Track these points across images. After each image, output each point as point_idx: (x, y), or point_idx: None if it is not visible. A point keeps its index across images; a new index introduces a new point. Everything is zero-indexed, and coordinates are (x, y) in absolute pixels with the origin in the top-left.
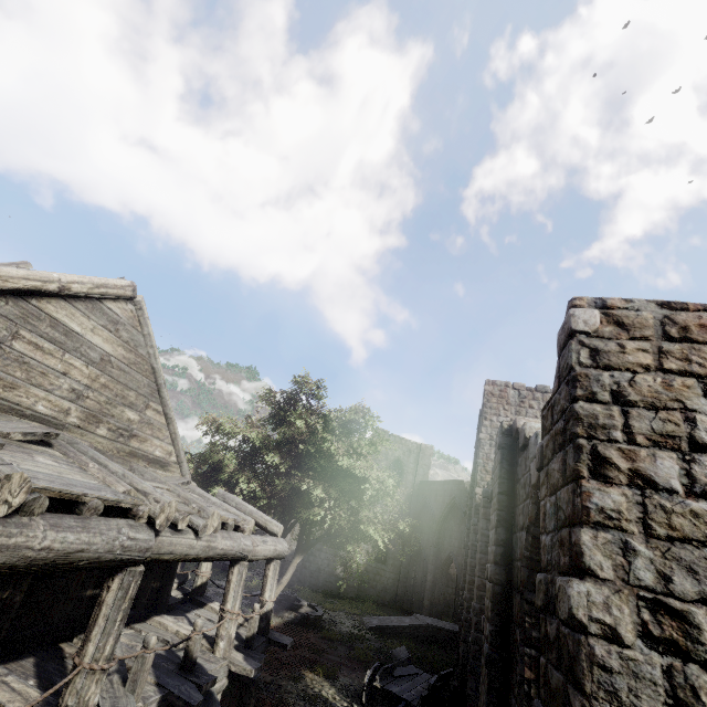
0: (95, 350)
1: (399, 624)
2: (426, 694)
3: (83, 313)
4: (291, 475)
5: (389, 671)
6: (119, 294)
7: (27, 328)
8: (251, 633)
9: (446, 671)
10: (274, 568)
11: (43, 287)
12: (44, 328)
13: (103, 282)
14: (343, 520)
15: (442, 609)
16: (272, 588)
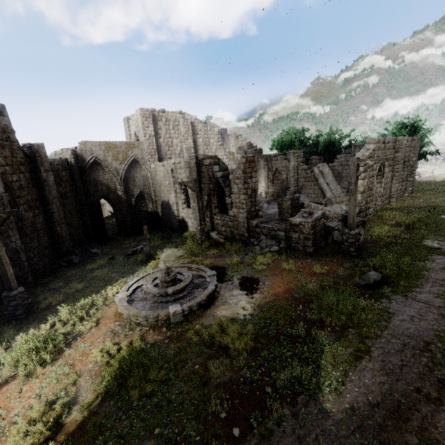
0: None
1: None
2: None
3: None
4: None
5: None
6: None
7: None
8: None
9: None
10: None
11: None
12: None
13: None
14: None
15: (119, 226)
16: None
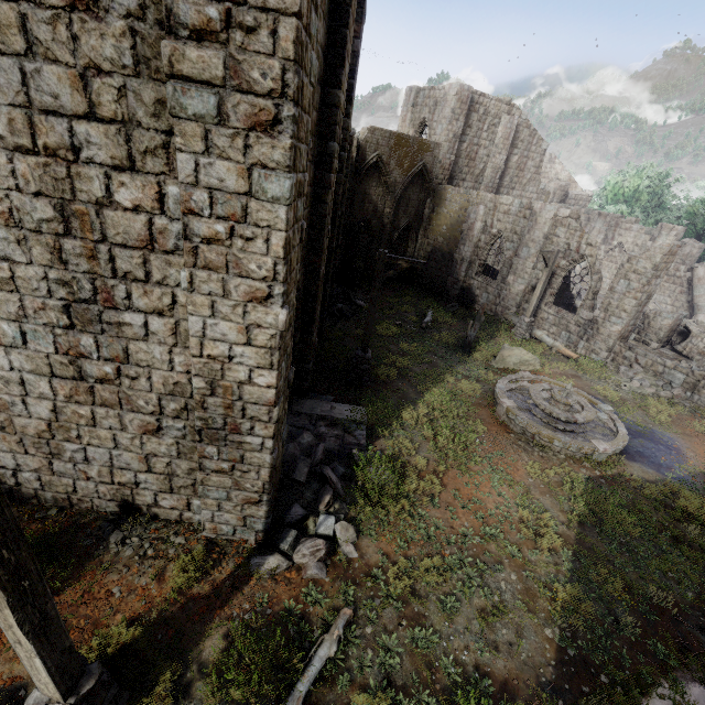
0: None
1: None
2: None
3: None
4: None
5: None
6: None
7: None
8: None
9: None
10: None
11: None
12: None
13: None
14: None
15: (367, 269)
16: None
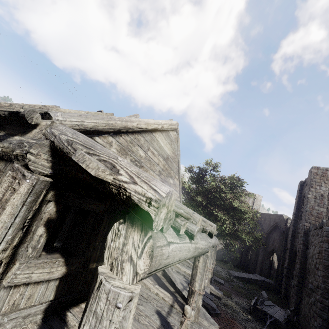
0: (165, 153)
1: (248, 277)
2: (286, 318)
3: (164, 137)
4: (206, 206)
5: (262, 302)
6: (174, 128)
7: (151, 145)
8: (211, 277)
9: (292, 308)
10: (215, 249)
11: (157, 127)
12: (155, 145)
13: (170, 122)
14: (229, 229)
15: (267, 273)
16: (214, 258)
